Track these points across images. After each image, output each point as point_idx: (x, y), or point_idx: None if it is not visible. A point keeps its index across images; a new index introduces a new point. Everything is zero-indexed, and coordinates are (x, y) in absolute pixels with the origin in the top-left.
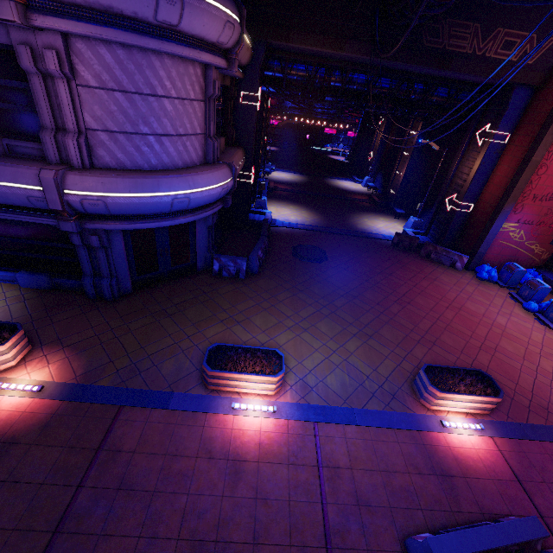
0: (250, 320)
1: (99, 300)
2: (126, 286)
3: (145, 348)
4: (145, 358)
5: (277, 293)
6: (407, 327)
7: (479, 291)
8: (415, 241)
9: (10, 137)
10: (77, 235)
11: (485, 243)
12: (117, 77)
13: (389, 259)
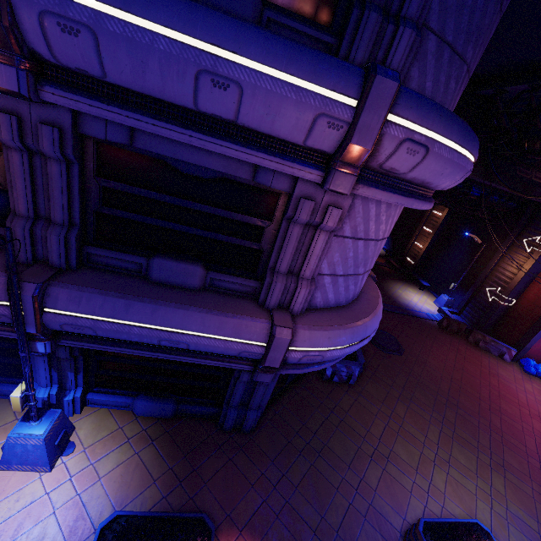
0: (394, 452)
1: (235, 432)
2: (261, 411)
3: (326, 518)
4: (335, 537)
5: (393, 405)
6: (520, 448)
7: (537, 390)
8: (462, 327)
9: (214, 268)
10: (249, 372)
11: (532, 340)
12: (369, 227)
13: (449, 348)
